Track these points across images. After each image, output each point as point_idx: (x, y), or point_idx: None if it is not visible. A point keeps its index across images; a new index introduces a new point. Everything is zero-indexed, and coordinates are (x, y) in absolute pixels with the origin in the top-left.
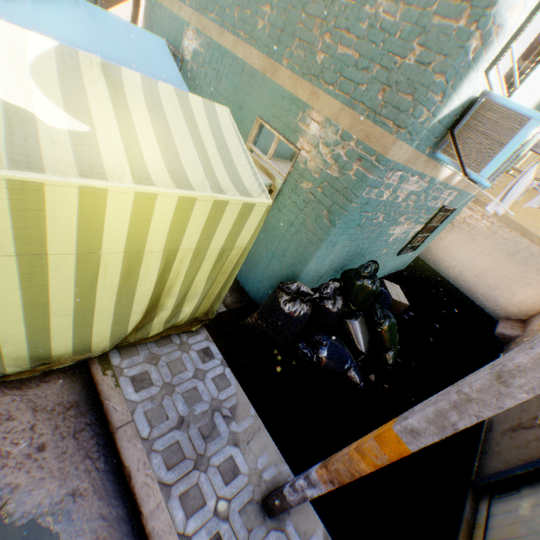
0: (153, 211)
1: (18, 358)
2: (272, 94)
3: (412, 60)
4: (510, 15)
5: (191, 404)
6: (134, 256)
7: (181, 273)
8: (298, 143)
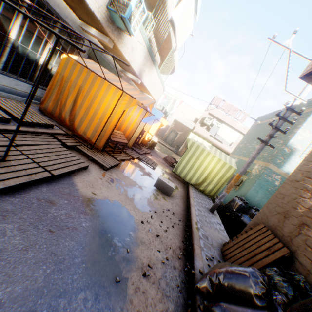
0: (214, 158)
1: (183, 174)
2: None
3: (274, 152)
4: (296, 147)
5: (202, 197)
6: (208, 165)
7: (213, 175)
8: (252, 170)
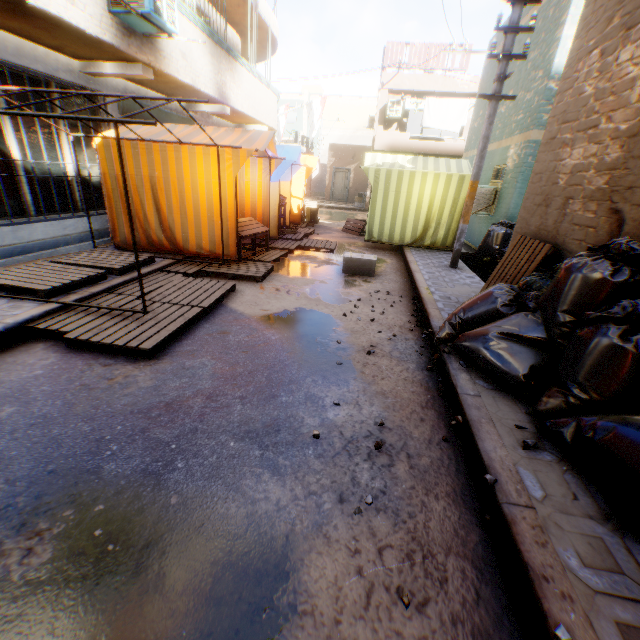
0: (427, 178)
1: (386, 236)
2: (499, 153)
3: (534, 104)
4: None
5: (433, 255)
6: (421, 196)
7: (437, 209)
8: (506, 162)
